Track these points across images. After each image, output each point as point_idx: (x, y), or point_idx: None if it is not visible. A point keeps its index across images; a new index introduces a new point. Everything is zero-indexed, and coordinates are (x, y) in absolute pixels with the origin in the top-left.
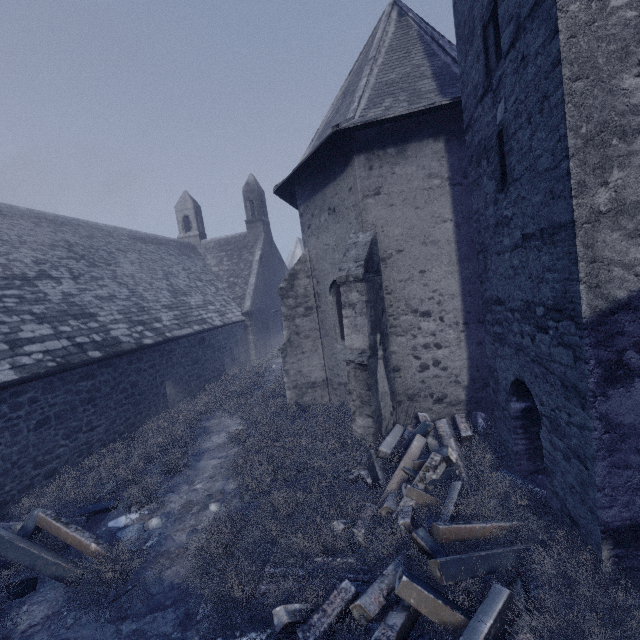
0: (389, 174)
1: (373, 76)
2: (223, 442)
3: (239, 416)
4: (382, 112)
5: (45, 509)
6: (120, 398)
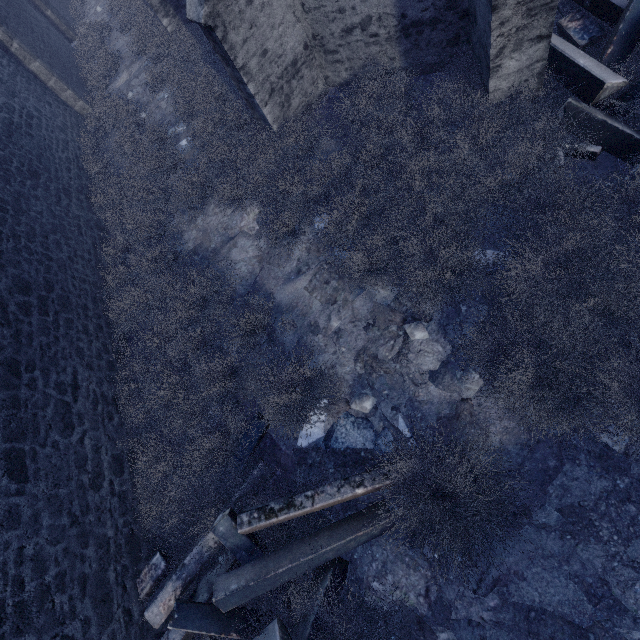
0: None
1: None
2: (259, 251)
3: (224, 203)
4: None
5: (226, 517)
6: (38, 322)
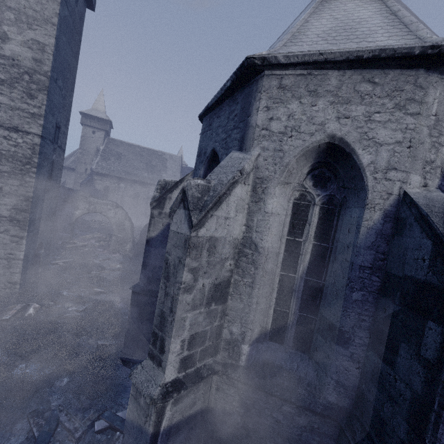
0: (70, 173)
1: (74, 158)
2: None
3: None
4: (72, 165)
5: None
6: None
